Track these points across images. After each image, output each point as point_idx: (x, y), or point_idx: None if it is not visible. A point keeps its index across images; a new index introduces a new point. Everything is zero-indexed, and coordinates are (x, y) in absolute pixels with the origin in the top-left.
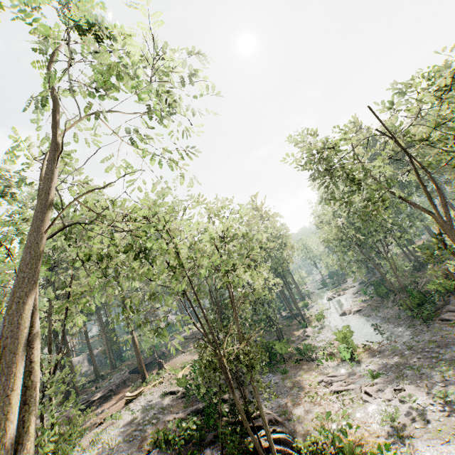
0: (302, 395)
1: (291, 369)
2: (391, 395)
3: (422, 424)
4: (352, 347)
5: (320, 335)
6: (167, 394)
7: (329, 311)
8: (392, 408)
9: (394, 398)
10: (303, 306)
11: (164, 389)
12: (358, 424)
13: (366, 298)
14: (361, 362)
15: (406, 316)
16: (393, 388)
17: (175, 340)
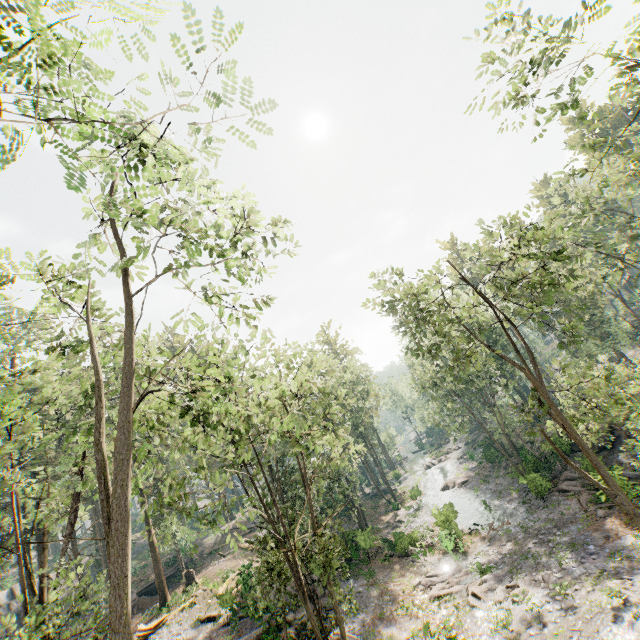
0: (394, 606)
1: (378, 570)
2: (503, 595)
3: (538, 629)
4: (456, 533)
5: (416, 519)
6: (203, 620)
7: (428, 485)
8: (505, 612)
9: (507, 598)
10: (394, 478)
11: (198, 613)
12: (465, 638)
13: (474, 464)
14: (468, 554)
15: (520, 487)
16: (505, 585)
17: (210, 538)
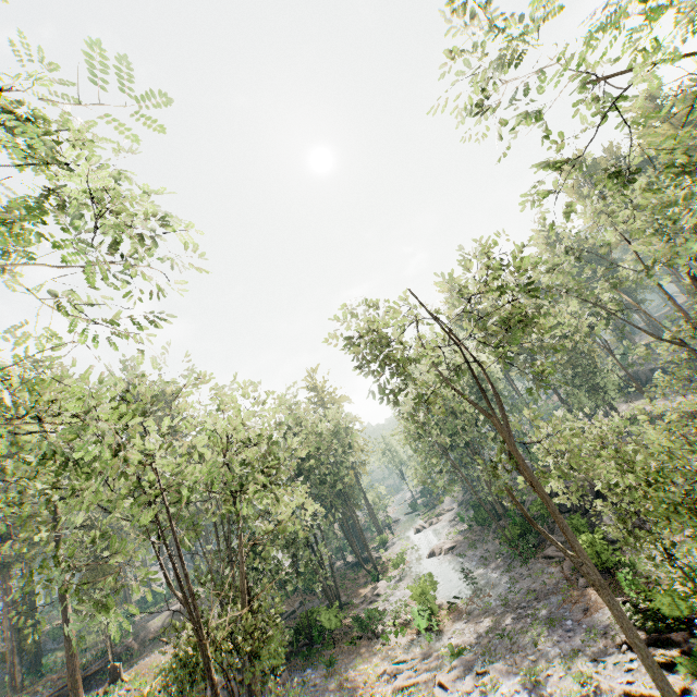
0: None
1: (342, 656)
2: (472, 683)
3: None
4: (432, 608)
5: (396, 592)
6: None
7: (414, 551)
8: None
9: (476, 687)
10: (380, 543)
11: None
12: None
13: (464, 527)
14: (443, 633)
15: (507, 553)
16: (476, 671)
17: (157, 621)
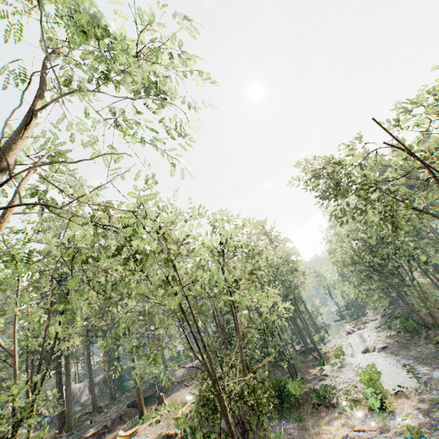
0: None
1: (307, 416)
2: None
3: None
4: (381, 392)
5: (340, 375)
6: (163, 436)
7: (349, 347)
8: None
9: None
10: (319, 339)
11: (161, 429)
12: None
13: (391, 333)
14: (395, 414)
15: None
16: None
17: (180, 371)
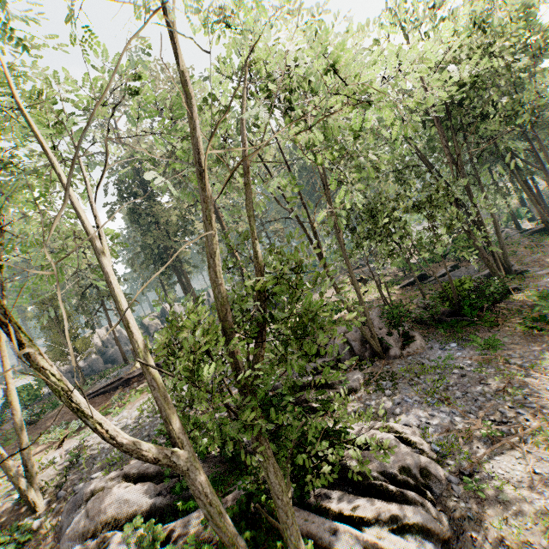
0: (529, 421)
1: (511, 340)
2: None
3: None
4: None
5: None
6: None
7: None
8: None
9: None
10: None
11: None
12: None
13: None
14: None
15: None
16: None
17: None
